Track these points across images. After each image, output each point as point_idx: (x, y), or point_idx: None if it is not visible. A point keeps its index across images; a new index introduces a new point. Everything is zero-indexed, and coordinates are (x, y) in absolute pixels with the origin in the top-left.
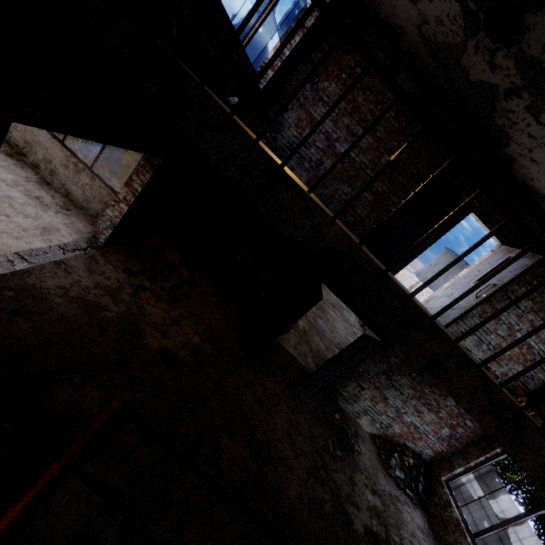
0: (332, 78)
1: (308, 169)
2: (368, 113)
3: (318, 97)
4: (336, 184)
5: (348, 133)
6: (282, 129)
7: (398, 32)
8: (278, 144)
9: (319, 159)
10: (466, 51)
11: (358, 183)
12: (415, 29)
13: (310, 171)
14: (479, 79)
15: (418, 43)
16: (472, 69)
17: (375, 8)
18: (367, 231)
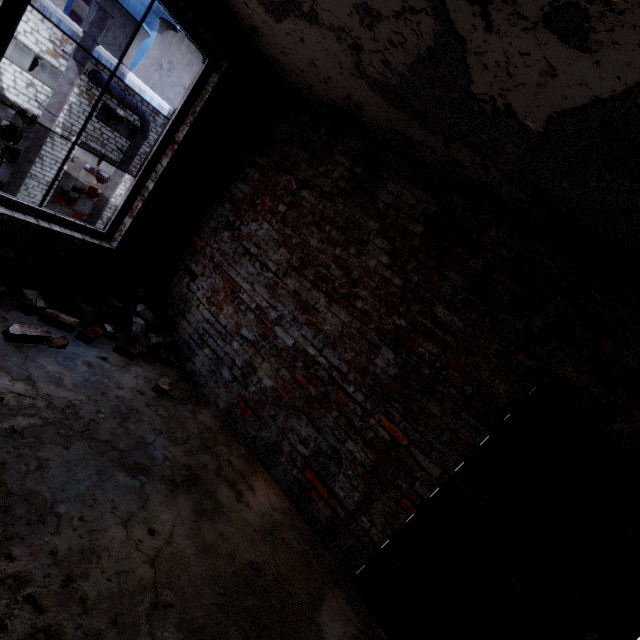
0: (263, 215)
1: (229, 381)
2: (332, 264)
3: (243, 249)
4: (283, 416)
5: (298, 306)
6: (188, 308)
7: (354, 112)
8: (182, 335)
9: (248, 362)
10: (463, 45)
11: (329, 416)
12: (361, 80)
13: (232, 386)
14: (554, 110)
15: (385, 108)
16: (513, 91)
17: (310, 92)
18: (368, 552)
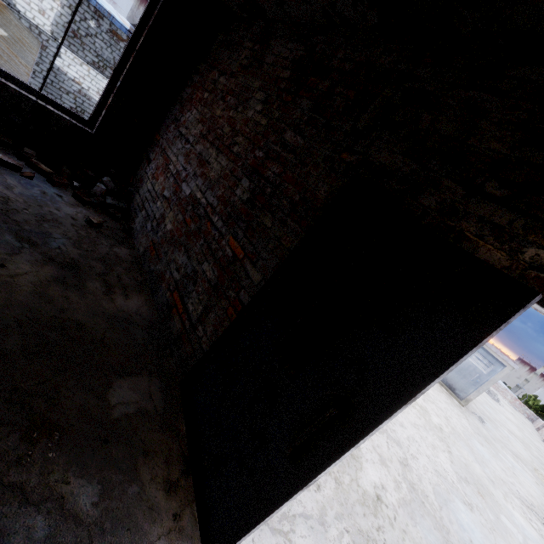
0: (194, 105)
1: (149, 231)
2: (226, 124)
3: (179, 133)
4: (172, 251)
5: (199, 163)
6: (142, 185)
7: None
8: (134, 205)
9: (162, 214)
10: None
11: (198, 244)
12: None
13: (150, 235)
14: None
15: None
16: None
17: None
18: (196, 358)
